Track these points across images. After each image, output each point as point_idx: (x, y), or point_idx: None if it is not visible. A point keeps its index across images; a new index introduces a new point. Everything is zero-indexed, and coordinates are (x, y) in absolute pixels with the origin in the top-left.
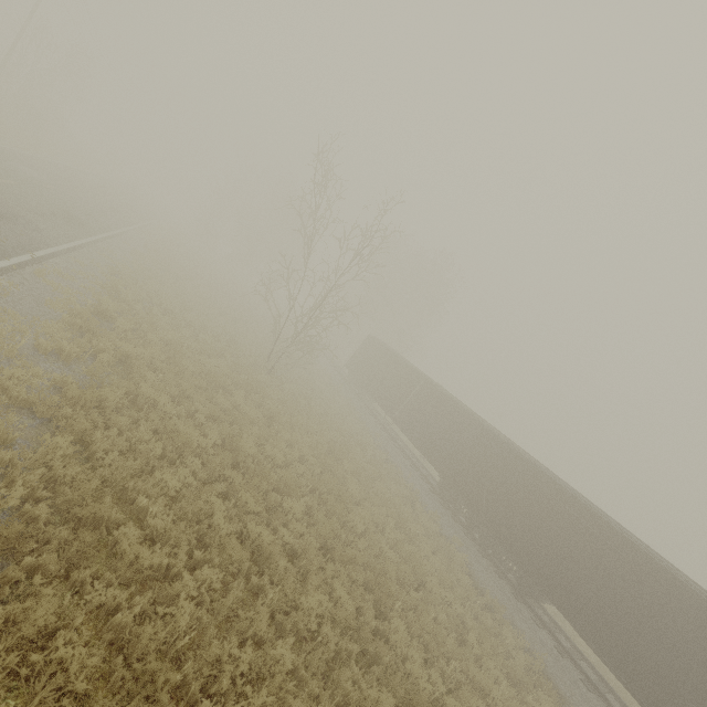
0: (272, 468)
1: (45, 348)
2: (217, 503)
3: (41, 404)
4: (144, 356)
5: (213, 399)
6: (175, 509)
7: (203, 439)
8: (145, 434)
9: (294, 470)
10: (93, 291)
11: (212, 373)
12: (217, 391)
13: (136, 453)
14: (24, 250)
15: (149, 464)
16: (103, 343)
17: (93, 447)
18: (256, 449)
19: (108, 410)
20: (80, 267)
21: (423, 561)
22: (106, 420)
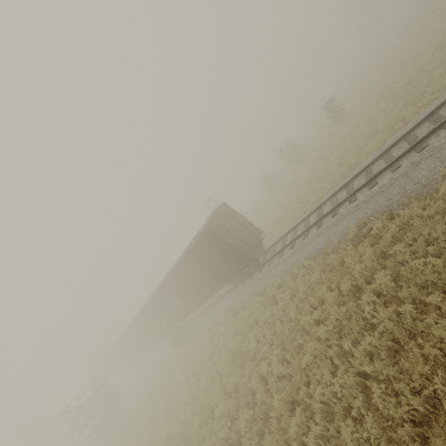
0: None
1: None
2: None
3: None
4: None
5: None
6: None
7: None
8: None
9: None
10: None
11: None
12: None
13: None
14: None
15: None
16: None
17: None
18: None
19: None
20: None
21: None
22: None
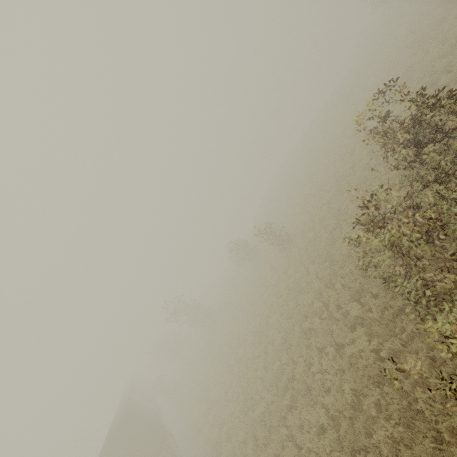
0: None
1: None
2: None
3: None
4: None
5: None
6: None
7: None
8: None
9: None
10: None
11: None
12: None
13: None
14: None
15: None
16: None
17: None
18: None
19: None
20: None
21: None
22: None
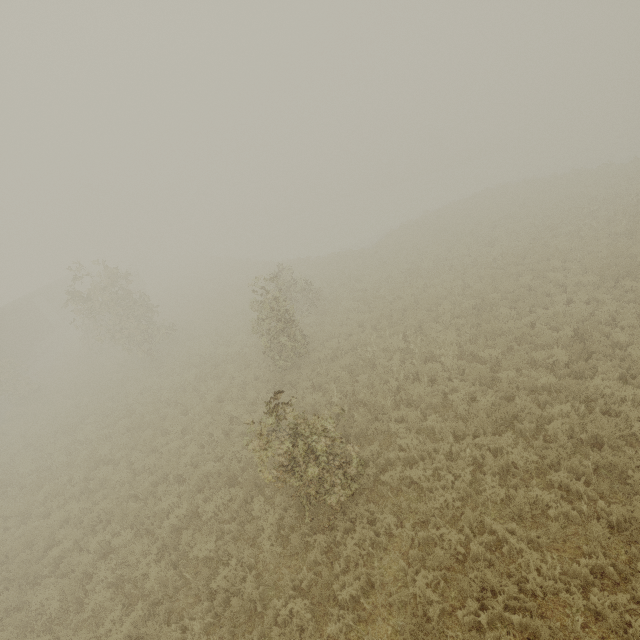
0: None
1: None
2: None
3: None
4: None
5: None
6: None
7: None
8: None
9: None
10: None
11: None
12: None
13: None
14: None
15: None
16: None
17: None
18: None
19: None
20: None
21: None
22: None
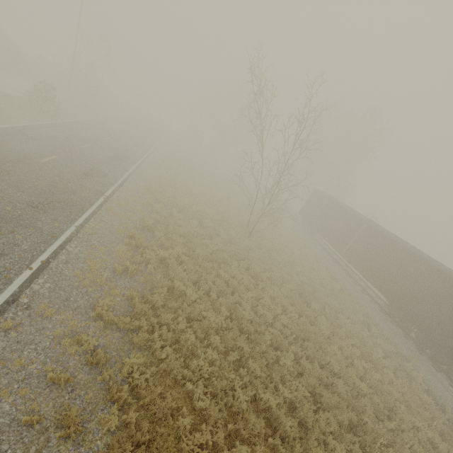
0: (265, 325)
1: (119, 270)
2: (235, 379)
3: (121, 323)
4: (173, 254)
5: (219, 274)
6: (209, 387)
7: (218, 316)
8: (182, 325)
9: (280, 322)
10: (139, 210)
11: (215, 254)
12: (219, 265)
13: (179, 345)
14: (100, 194)
15: (188, 348)
16: (149, 253)
17: (154, 346)
18: (252, 312)
19: (159, 312)
20: (130, 193)
21: (389, 389)
22: (159, 314)
